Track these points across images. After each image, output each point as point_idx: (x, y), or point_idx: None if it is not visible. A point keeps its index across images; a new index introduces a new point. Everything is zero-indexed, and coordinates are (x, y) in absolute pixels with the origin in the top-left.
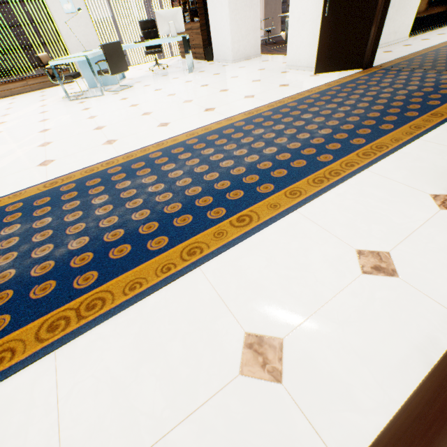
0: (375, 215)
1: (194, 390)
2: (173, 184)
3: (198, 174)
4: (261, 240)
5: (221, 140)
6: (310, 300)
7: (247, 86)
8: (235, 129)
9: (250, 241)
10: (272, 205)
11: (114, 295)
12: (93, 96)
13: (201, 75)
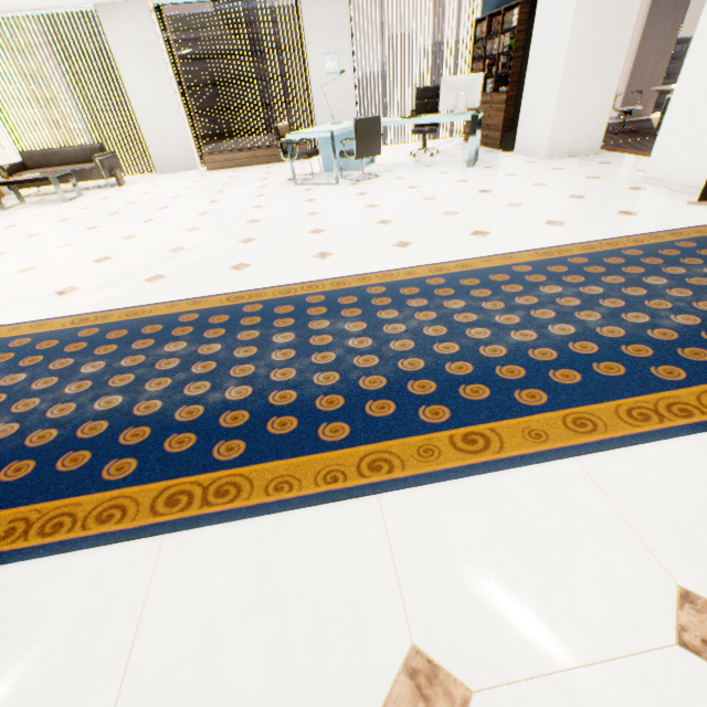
0: None
1: (305, 698)
2: (385, 344)
3: (427, 339)
4: (492, 489)
5: (481, 289)
6: (547, 645)
7: (556, 204)
8: (511, 276)
9: (473, 483)
10: (533, 432)
11: (254, 487)
12: (325, 184)
13: (485, 172)
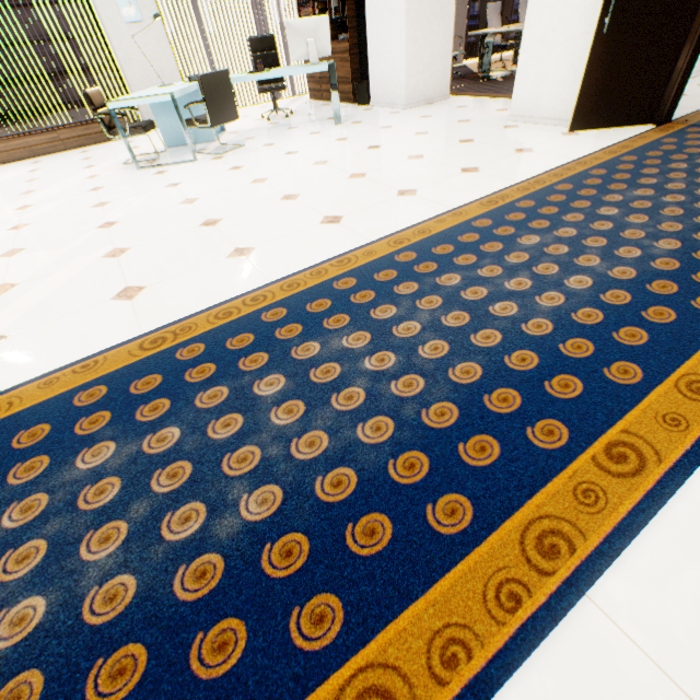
0: None
1: None
2: (413, 354)
3: (456, 332)
4: (698, 517)
5: (462, 255)
6: None
7: (455, 151)
8: (480, 234)
9: (671, 518)
10: (667, 419)
11: (411, 680)
12: (179, 162)
13: (359, 128)
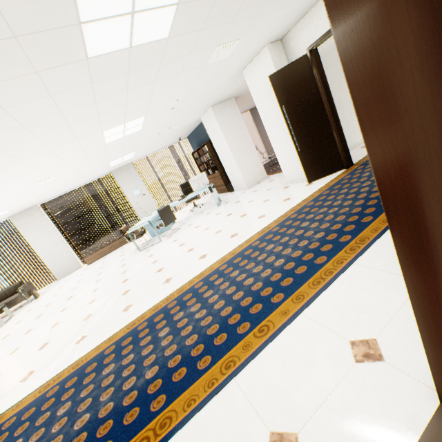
0: (362, 305)
1: None
2: (212, 308)
3: (229, 295)
4: (277, 345)
5: (243, 261)
6: (316, 394)
7: (259, 207)
8: (253, 249)
9: (269, 348)
10: (283, 312)
11: (177, 412)
12: (155, 243)
13: (226, 205)
